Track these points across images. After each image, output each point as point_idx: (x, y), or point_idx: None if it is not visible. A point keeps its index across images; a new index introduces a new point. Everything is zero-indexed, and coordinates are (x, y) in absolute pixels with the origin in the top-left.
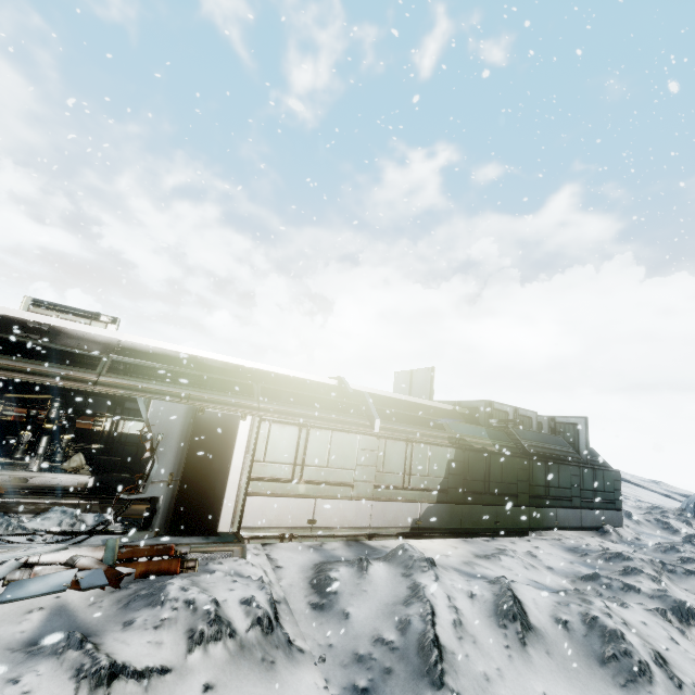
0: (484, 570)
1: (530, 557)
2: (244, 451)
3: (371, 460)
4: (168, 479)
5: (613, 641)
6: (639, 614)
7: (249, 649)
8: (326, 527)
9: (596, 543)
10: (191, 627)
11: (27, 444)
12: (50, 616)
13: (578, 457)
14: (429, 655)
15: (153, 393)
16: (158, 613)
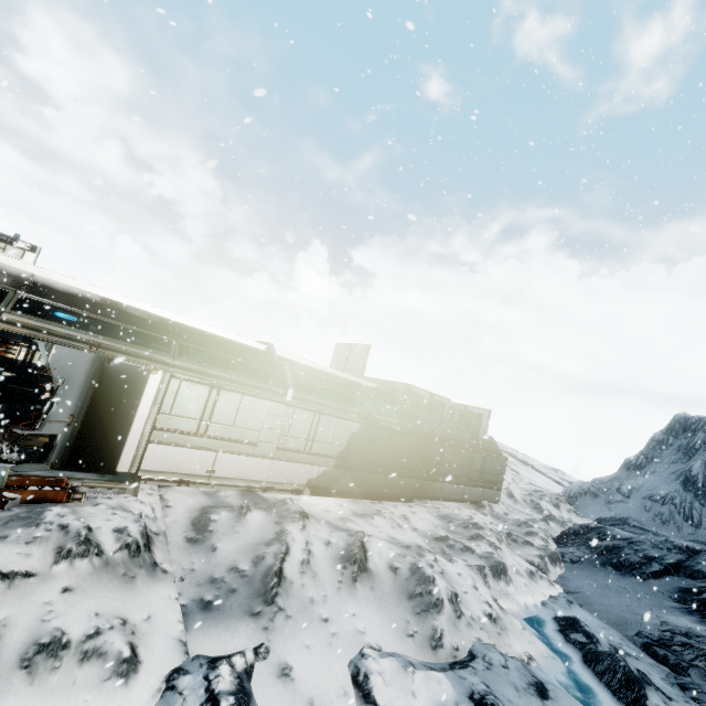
0: (354, 526)
1: (403, 519)
2: (152, 402)
3: (278, 425)
4: (68, 420)
5: (425, 584)
6: (460, 567)
7: (113, 566)
8: (224, 477)
9: (469, 514)
10: (61, 545)
11: None
12: None
13: (471, 443)
14: (270, 582)
15: (61, 337)
16: (32, 532)
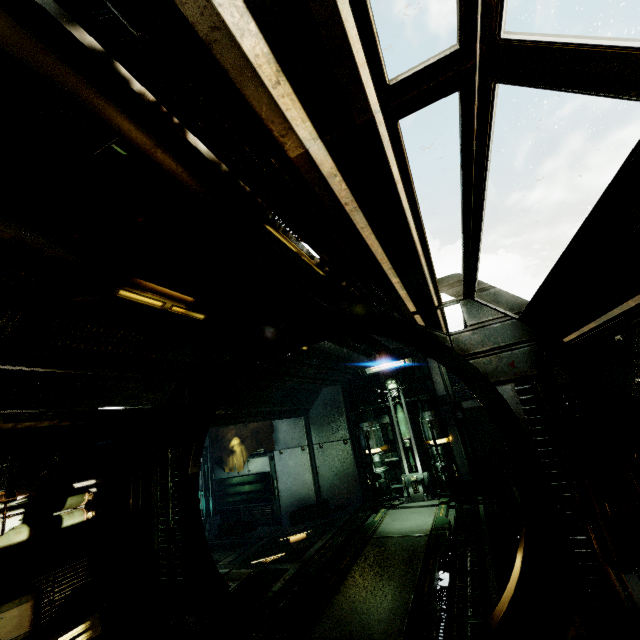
0: None
1: None
2: None
3: None
4: None
5: None
6: None
7: None
8: None
9: None
10: None
11: None
12: None
13: None
14: None
15: None
16: None
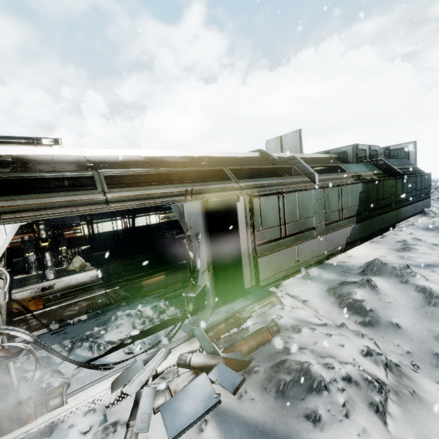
0: (420, 260)
1: (417, 241)
2: (245, 226)
3: (322, 207)
4: (207, 267)
5: None
6: None
7: (399, 392)
8: (305, 261)
9: (427, 221)
10: (368, 401)
11: (36, 262)
12: (220, 426)
13: (421, 170)
14: None
15: (160, 198)
16: (331, 399)
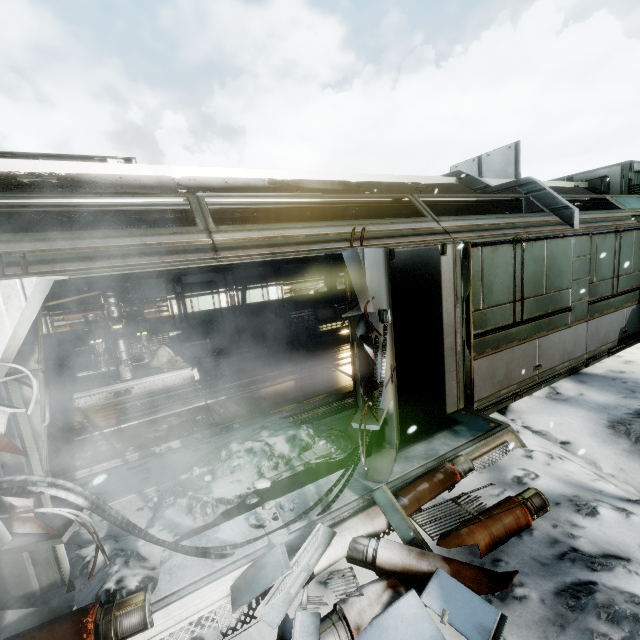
0: None
1: None
2: (453, 301)
3: (585, 270)
4: (390, 374)
5: None
6: None
7: None
8: (550, 368)
9: None
10: None
11: (105, 354)
12: None
13: None
14: None
15: (307, 244)
16: None
